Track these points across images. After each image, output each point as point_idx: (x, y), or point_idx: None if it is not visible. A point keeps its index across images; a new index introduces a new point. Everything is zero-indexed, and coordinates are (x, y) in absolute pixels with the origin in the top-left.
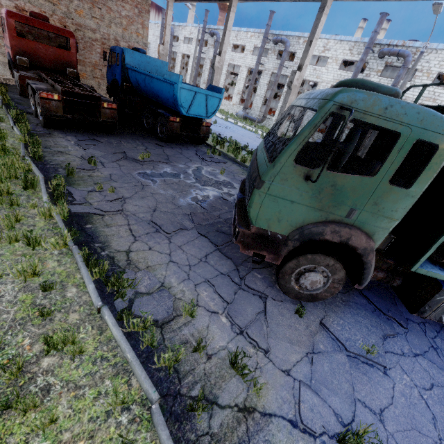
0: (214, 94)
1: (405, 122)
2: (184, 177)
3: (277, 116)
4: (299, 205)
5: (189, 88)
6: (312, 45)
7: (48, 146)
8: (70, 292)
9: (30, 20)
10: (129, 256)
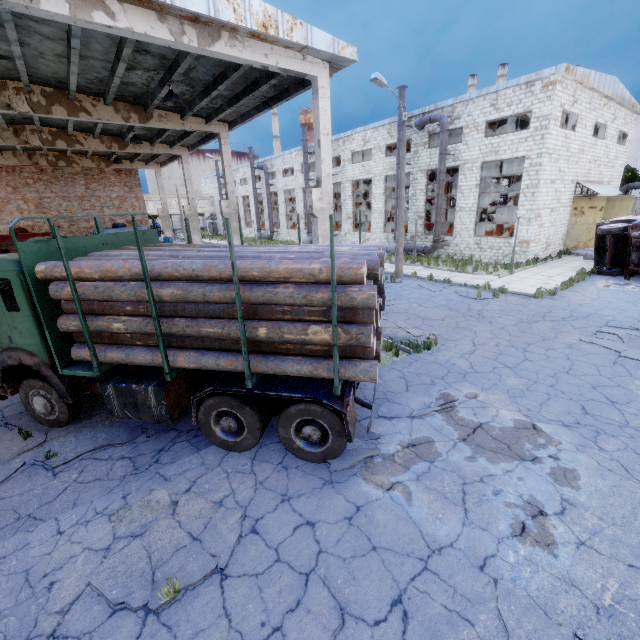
0: None
1: None
2: None
3: (344, 229)
4: None
5: None
6: (227, 173)
7: None
8: None
9: (8, 237)
10: None
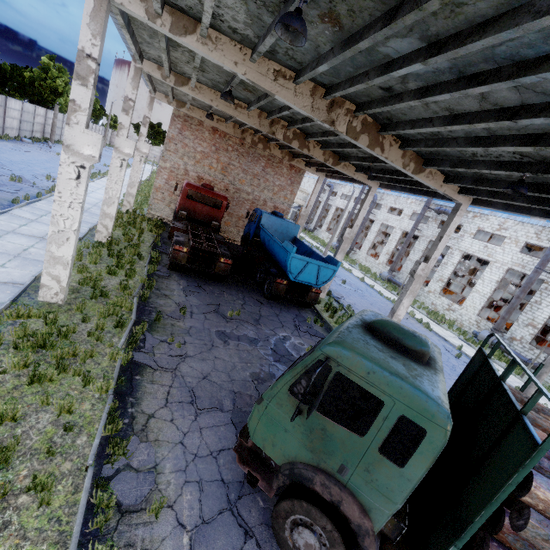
0: (327, 266)
1: (388, 392)
2: (260, 346)
3: (430, 287)
4: (292, 436)
5: (302, 258)
6: (442, 240)
7: (160, 288)
8: (81, 439)
9: (200, 189)
10: (148, 421)
